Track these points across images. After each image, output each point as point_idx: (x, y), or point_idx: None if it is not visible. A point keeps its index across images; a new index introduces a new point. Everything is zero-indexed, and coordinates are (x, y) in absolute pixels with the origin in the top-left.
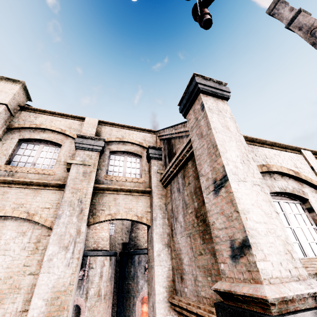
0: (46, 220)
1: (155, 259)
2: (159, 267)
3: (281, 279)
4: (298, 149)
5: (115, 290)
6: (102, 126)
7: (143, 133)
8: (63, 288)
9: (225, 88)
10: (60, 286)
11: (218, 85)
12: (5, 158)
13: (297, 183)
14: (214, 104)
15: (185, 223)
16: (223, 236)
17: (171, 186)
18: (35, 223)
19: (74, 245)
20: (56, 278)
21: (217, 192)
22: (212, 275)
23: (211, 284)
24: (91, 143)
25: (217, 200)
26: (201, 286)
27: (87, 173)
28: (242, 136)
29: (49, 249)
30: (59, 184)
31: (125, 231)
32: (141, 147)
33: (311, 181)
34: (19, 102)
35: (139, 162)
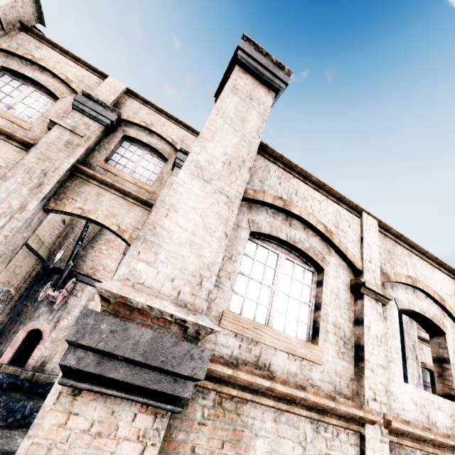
0: None
1: None
2: None
3: (156, 292)
4: (360, 210)
5: None
6: (130, 98)
7: (186, 132)
8: None
9: (283, 75)
10: None
11: (274, 67)
12: None
13: (324, 245)
14: (248, 86)
15: None
16: None
17: None
18: None
19: (8, 219)
20: None
21: None
22: None
23: None
24: (98, 110)
25: None
26: None
27: (73, 145)
28: (258, 140)
29: None
30: (27, 143)
31: None
32: (173, 148)
33: (345, 251)
34: (21, 16)
35: (161, 166)
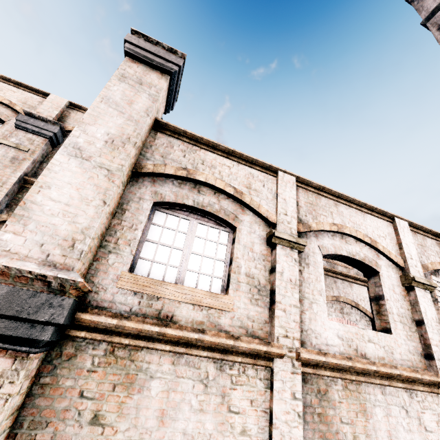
0: None
1: None
2: None
3: (23, 256)
4: (275, 169)
5: None
6: (73, 111)
7: None
8: None
9: (175, 59)
10: None
11: (165, 52)
12: None
13: (237, 206)
14: (138, 73)
15: None
16: None
17: None
18: None
19: None
20: None
21: None
22: None
23: None
24: (40, 125)
25: None
26: None
27: (18, 160)
28: (147, 118)
29: None
30: None
31: None
32: None
33: (257, 208)
34: None
35: None
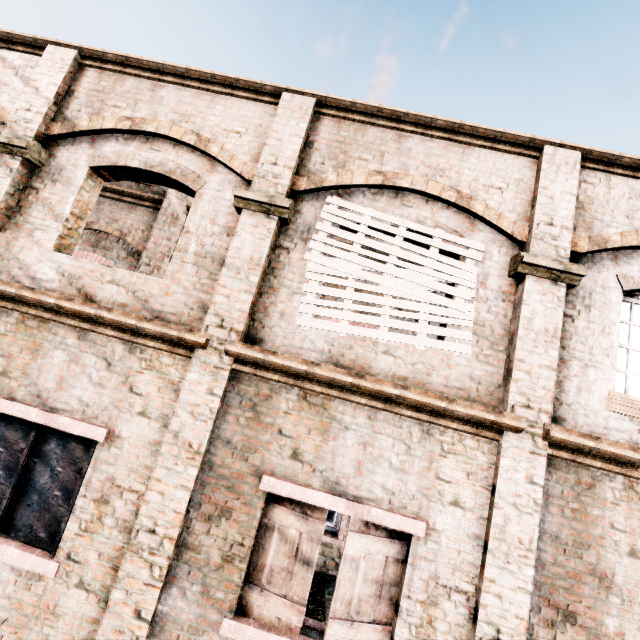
0: None
1: None
2: None
3: None
4: (43, 44)
5: None
6: None
7: None
8: None
9: None
10: None
11: None
12: None
13: None
14: None
15: None
16: None
17: None
18: None
19: None
20: None
21: None
22: None
23: None
24: None
25: None
26: None
27: None
28: None
29: None
30: None
31: None
32: None
33: None
34: None
35: None
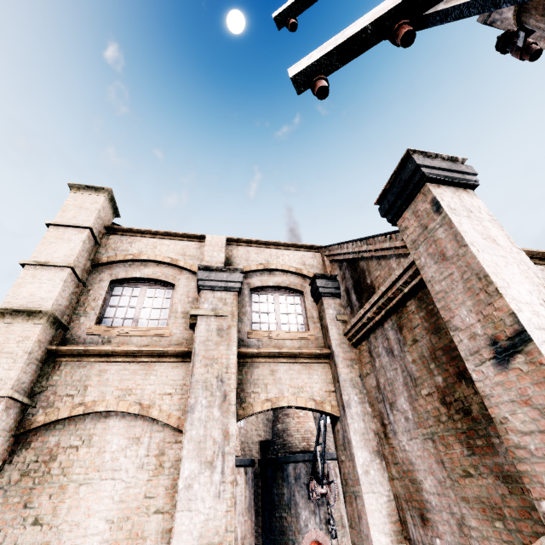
0: (170, 415)
1: (361, 481)
2: (371, 496)
3: None
4: None
5: (256, 529)
6: (233, 247)
7: (300, 252)
8: (216, 538)
9: (466, 168)
10: (212, 535)
11: (453, 164)
12: (94, 313)
13: None
14: (455, 199)
15: (418, 414)
16: (536, 446)
17: (369, 344)
18: (153, 421)
19: (222, 459)
20: (202, 519)
21: (505, 363)
22: (506, 518)
23: (507, 535)
24: (223, 278)
25: (508, 377)
26: (478, 537)
27: (224, 330)
28: (523, 254)
29: (184, 468)
30: (181, 353)
31: (262, 420)
32: (299, 276)
33: None
34: (104, 221)
35: (299, 302)
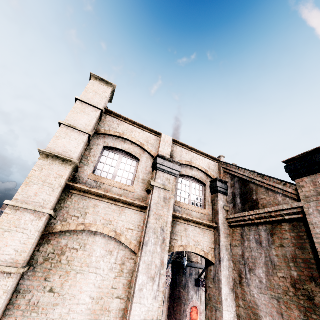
0: (131, 242)
1: (223, 303)
2: (226, 312)
3: None
4: None
5: None
6: (174, 145)
7: (208, 160)
8: None
9: None
10: (150, 319)
11: None
12: (93, 165)
13: None
14: None
15: (271, 283)
16: None
17: (243, 231)
18: (120, 243)
19: (159, 277)
20: (146, 310)
21: None
22: None
23: None
24: (171, 166)
25: None
26: None
27: (167, 199)
28: None
29: (139, 278)
30: (141, 206)
31: None
32: (205, 174)
33: None
34: (105, 105)
35: (202, 190)
